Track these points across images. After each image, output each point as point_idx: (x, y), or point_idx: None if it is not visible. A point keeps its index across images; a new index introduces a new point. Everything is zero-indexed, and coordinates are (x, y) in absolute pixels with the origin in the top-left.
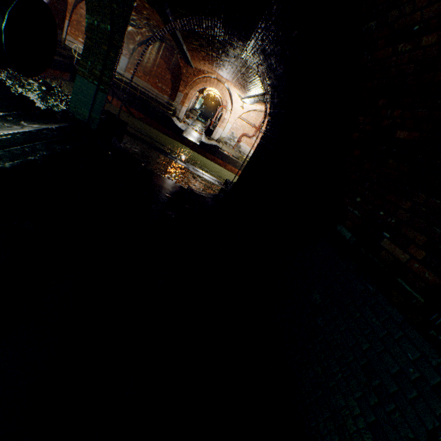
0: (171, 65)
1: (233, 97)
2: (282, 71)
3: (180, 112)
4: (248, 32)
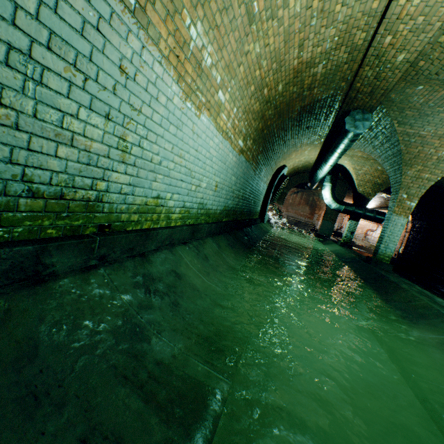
0: (307, 201)
1: None
2: (418, 202)
3: (317, 225)
4: None
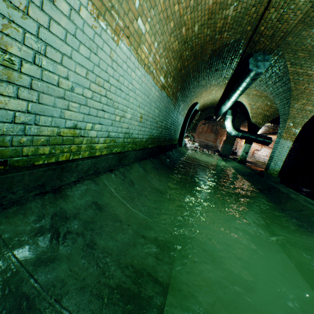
0: (212, 130)
1: None
2: None
3: (219, 147)
4: (278, 123)
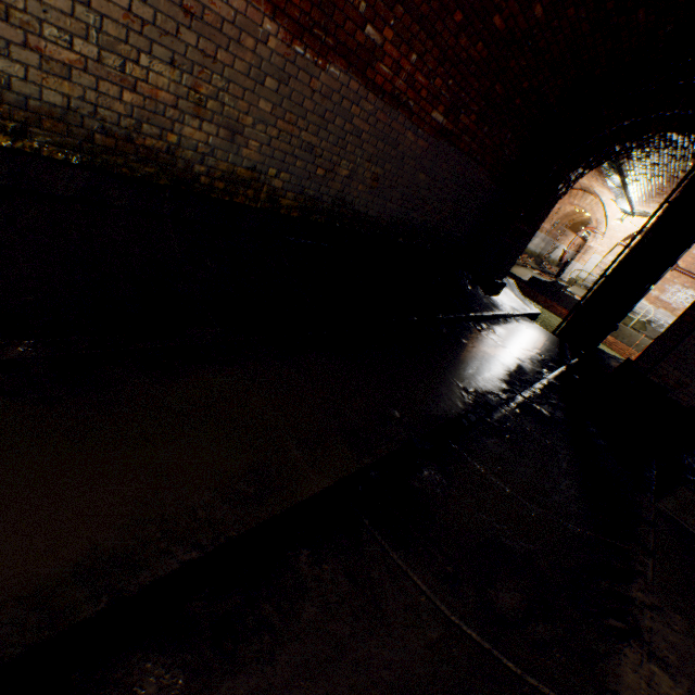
0: None
1: (606, 210)
2: None
3: None
4: None
